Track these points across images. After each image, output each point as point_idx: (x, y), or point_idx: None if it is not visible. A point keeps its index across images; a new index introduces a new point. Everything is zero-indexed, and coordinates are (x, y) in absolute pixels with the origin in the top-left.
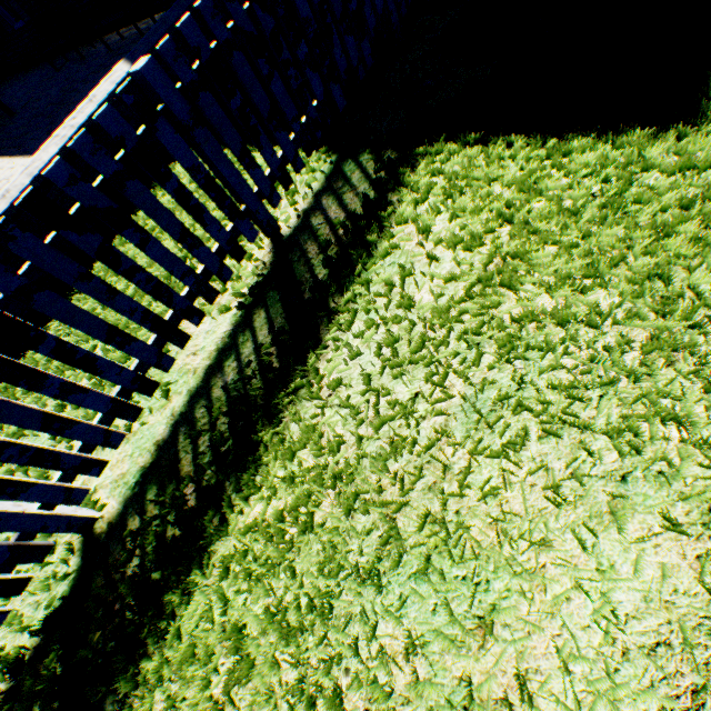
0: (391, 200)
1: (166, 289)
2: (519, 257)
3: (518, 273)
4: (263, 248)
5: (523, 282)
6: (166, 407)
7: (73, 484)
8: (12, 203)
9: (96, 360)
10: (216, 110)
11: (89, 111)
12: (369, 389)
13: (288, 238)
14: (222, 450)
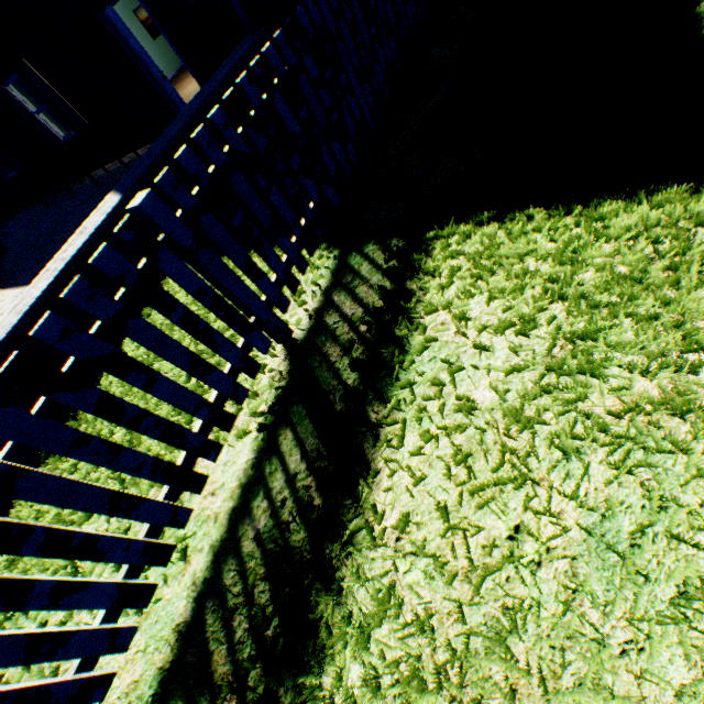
0: (411, 288)
1: (177, 429)
2: (589, 336)
3: (593, 355)
4: (277, 355)
5: (608, 366)
6: (184, 571)
7: None
8: None
9: (96, 541)
10: (218, 229)
11: (80, 242)
12: (449, 526)
13: (302, 341)
14: (267, 634)
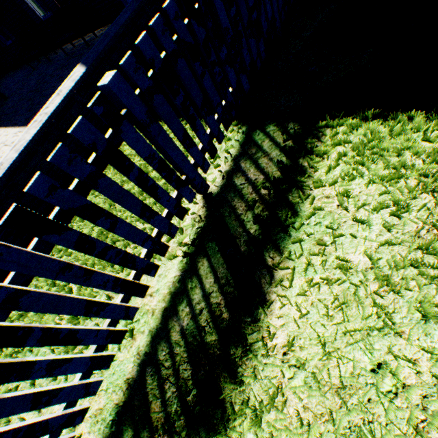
0: (303, 165)
1: (130, 256)
2: None
3: None
4: (197, 203)
5: None
6: (131, 344)
7: (60, 437)
8: (5, 172)
9: (76, 332)
10: (165, 107)
11: (57, 102)
12: (326, 353)
13: (216, 195)
14: (188, 398)
